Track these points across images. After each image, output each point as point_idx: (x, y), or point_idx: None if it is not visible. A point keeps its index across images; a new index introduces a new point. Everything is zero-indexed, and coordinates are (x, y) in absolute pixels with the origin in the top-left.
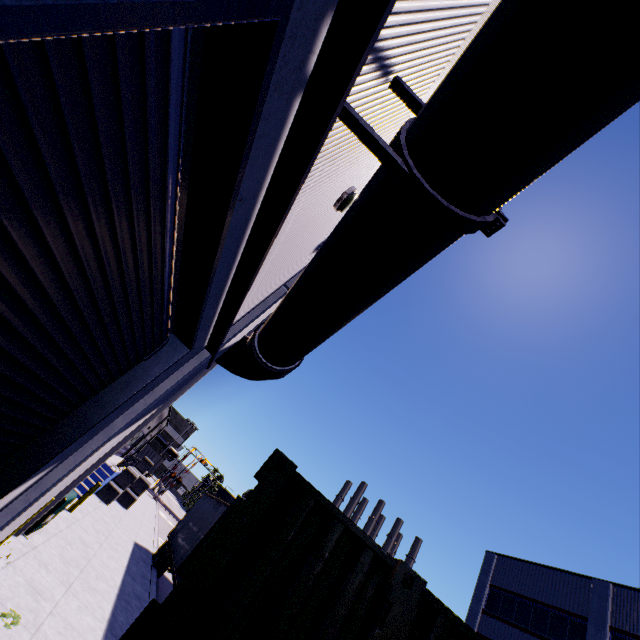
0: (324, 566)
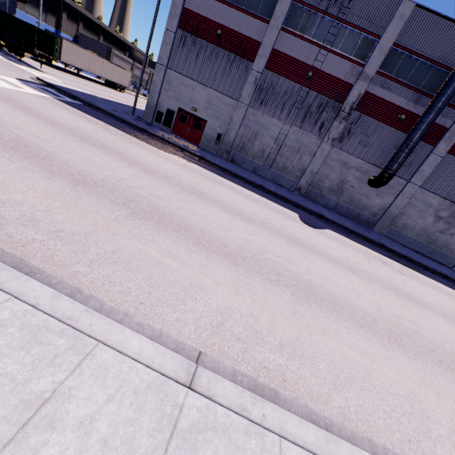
0: None
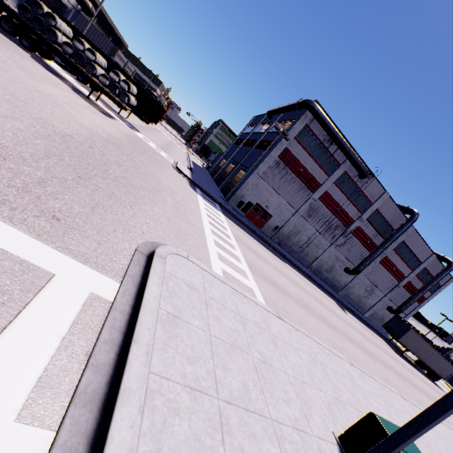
0: (64, 21)
